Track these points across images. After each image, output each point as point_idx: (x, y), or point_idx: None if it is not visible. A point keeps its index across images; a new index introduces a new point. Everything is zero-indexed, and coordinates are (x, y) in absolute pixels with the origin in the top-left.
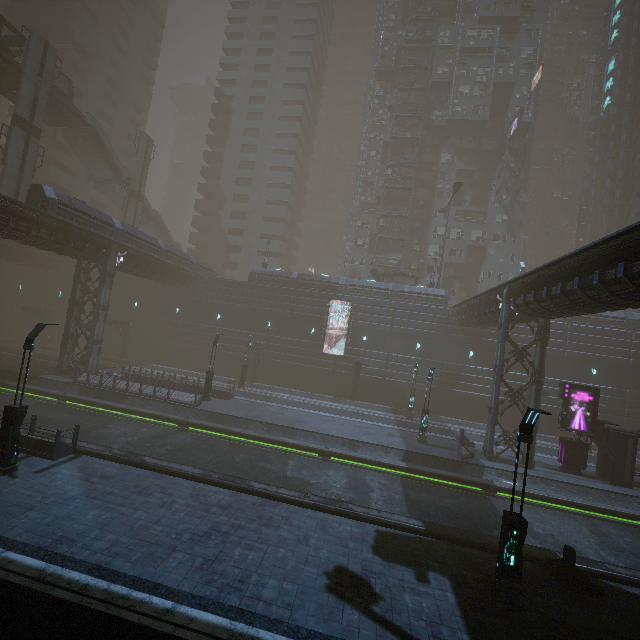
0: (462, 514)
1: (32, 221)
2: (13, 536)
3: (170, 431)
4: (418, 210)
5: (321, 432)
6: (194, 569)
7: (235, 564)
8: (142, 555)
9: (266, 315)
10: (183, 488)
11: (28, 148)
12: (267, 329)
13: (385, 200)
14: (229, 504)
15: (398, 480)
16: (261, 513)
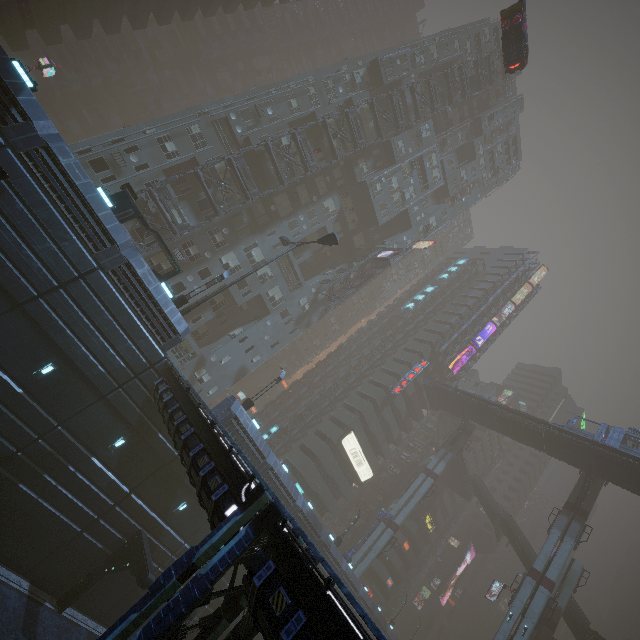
0: None
1: None
2: None
3: None
4: (263, 209)
5: None
6: None
7: None
8: None
9: None
10: None
11: None
12: None
13: (250, 155)
14: None
15: None
16: None
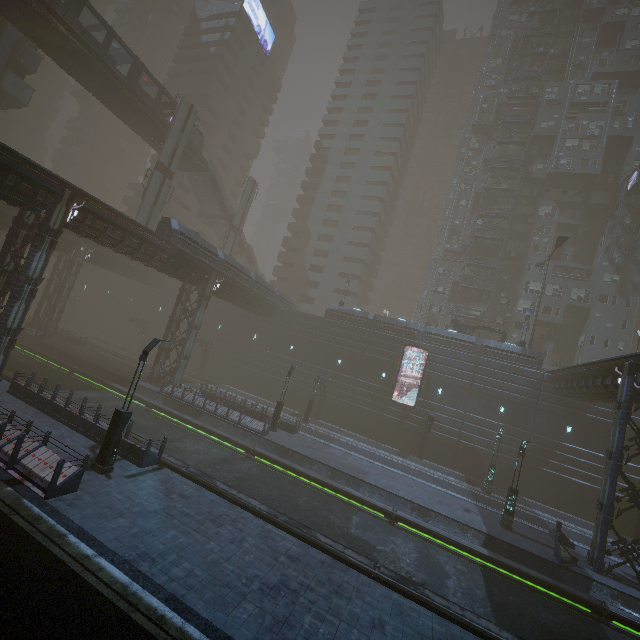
0: (566, 639)
1: (157, 247)
2: (105, 541)
3: (237, 456)
4: (508, 262)
5: (388, 490)
6: (264, 628)
7: (306, 635)
8: (214, 595)
9: (337, 352)
10: (252, 525)
11: (162, 188)
12: (337, 366)
13: (472, 249)
14: (297, 556)
15: (478, 570)
16: (330, 576)
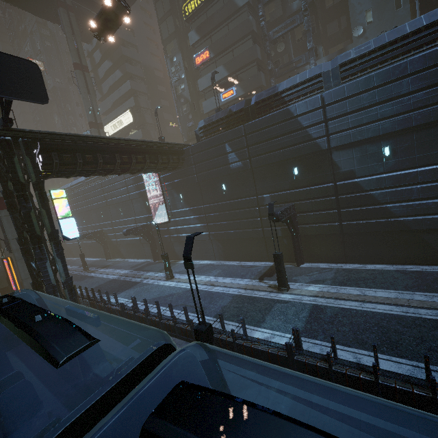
0: None
1: None
2: None
3: None
4: None
5: None
6: None
7: None
8: None
9: None
10: None
11: None
12: None
13: None
14: None
15: None
16: None
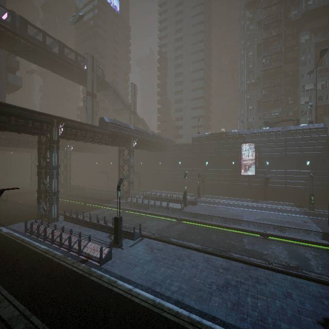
0: None
1: (102, 134)
2: (134, 280)
3: (173, 223)
4: (288, 78)
5: (257, 221)
6: (229, 309)
7: (252, 308)
8: (196, 296)
9: (204, 158)
10: (198, 256)
11: (93, 104)
12: (206, 166)
13: (263, 78)
14: (227, 267)
15: (324, 252)
16: (249, 274)
